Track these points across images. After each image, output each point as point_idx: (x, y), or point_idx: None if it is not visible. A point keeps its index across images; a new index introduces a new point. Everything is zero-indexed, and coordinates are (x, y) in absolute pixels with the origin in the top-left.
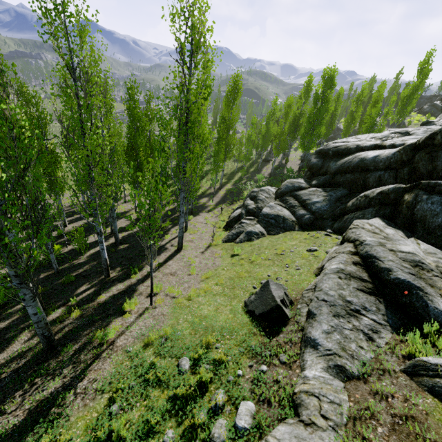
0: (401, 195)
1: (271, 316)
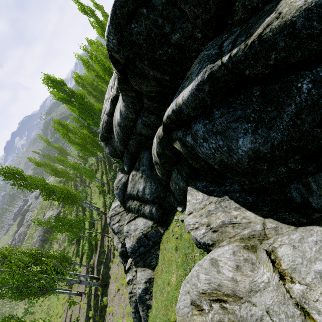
0: (172, 145)
1: None
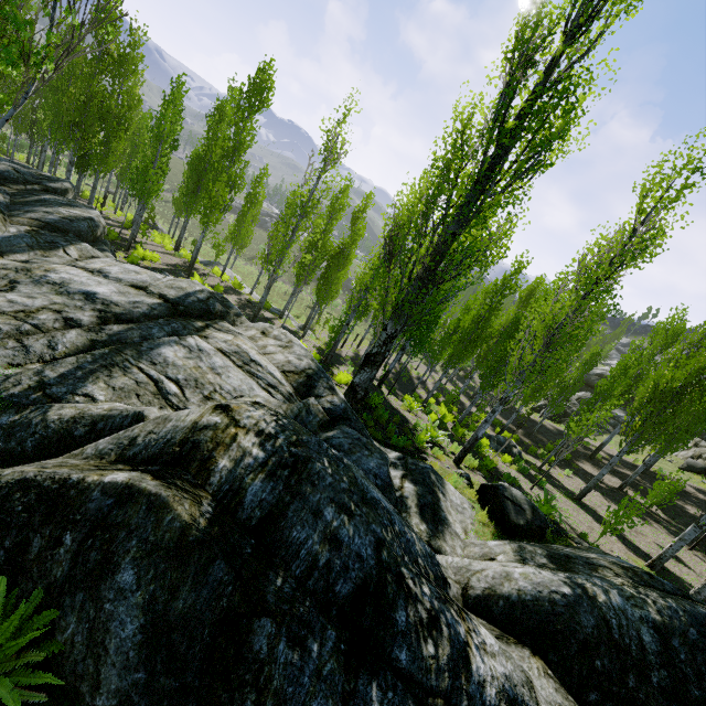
0: None
1: (704, 472)
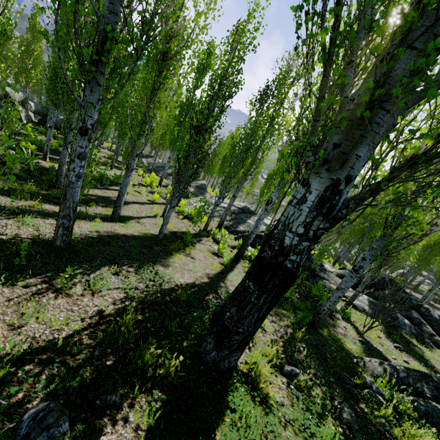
0: None
1: None
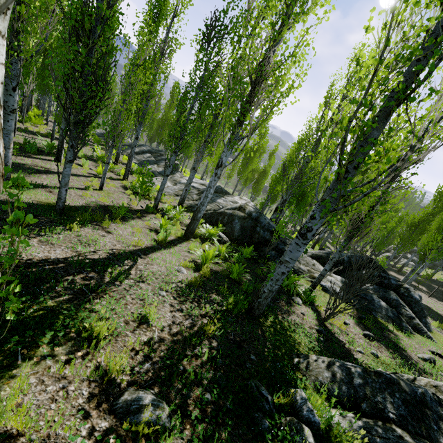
0: None
1: None
